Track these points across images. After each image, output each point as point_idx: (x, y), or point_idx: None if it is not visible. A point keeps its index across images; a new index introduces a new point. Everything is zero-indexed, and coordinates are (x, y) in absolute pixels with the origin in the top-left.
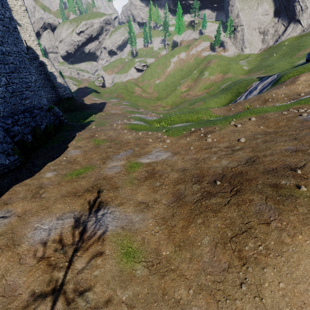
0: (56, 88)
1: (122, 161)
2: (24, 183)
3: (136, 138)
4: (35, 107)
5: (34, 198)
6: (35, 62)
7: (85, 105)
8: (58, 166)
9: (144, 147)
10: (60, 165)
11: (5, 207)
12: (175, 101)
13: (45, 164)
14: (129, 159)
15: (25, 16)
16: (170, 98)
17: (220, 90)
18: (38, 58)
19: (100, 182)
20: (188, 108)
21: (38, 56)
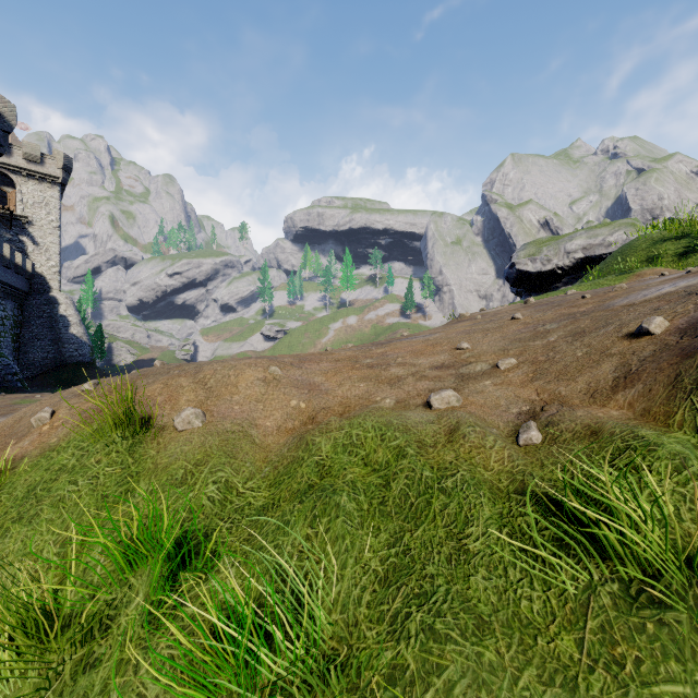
0: (62, 344)
1: None
2: None
3: None
4: None
5: None
6: (39, 297)
7: None
8: None
9: None
10: None
11: None
12: None
13: None
14: None
15: (53, 233)
16: None
17: None
18: (48, 292)
19: None
20: None
21: (50, 290)
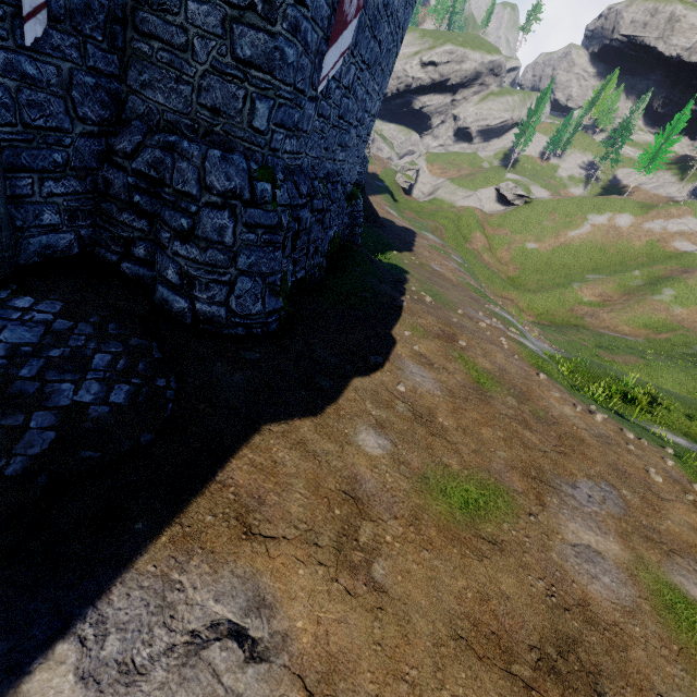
0: None
1: (609, 538)
2: (297, 433)
3: (596, 432)
4: (340, 176)
5: (347, 569)
6: None
7: (375, 216)
8: (388, 412)
9: (656, 507)
10: (394, 414)
11: (243, 548)
12: (551, 312)
13: (348, 379)
14: (630, 540)
15: None
16: (544, 297)
17: (693, 356)
18: None
19: (581, 633)
20: (596, 354)
21: None
